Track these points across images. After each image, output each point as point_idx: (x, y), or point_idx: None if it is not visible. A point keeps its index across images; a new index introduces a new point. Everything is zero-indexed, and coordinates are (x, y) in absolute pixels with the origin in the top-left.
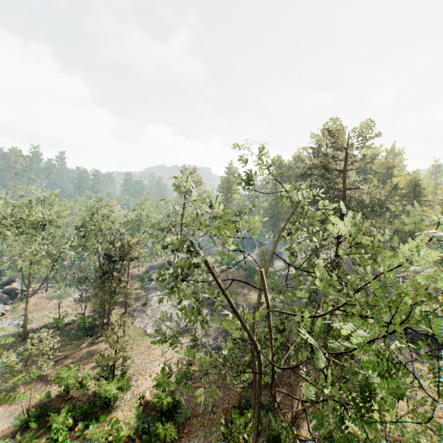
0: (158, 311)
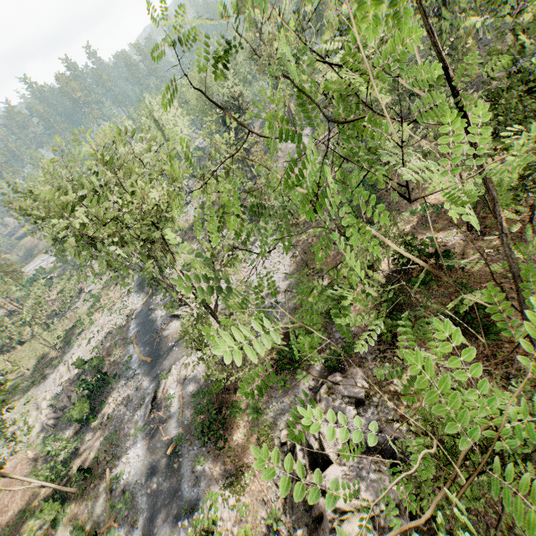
0: (286, 150)
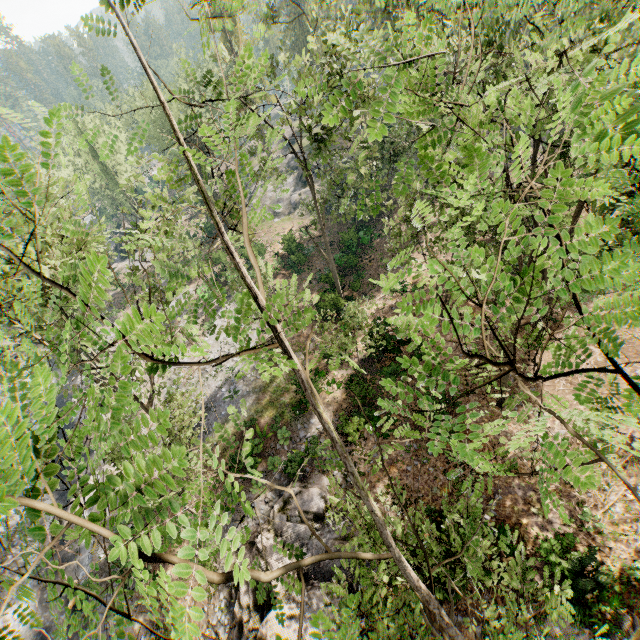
0: (266, 199)
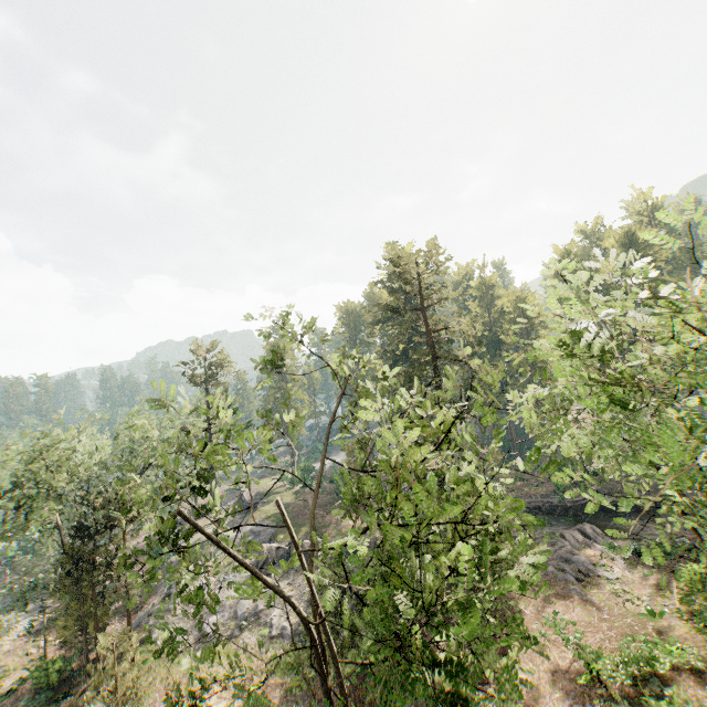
0: None
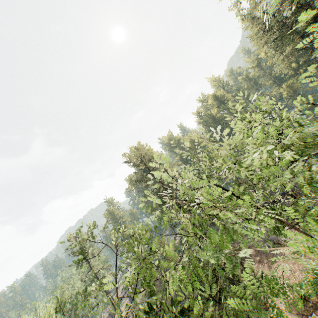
0: None
